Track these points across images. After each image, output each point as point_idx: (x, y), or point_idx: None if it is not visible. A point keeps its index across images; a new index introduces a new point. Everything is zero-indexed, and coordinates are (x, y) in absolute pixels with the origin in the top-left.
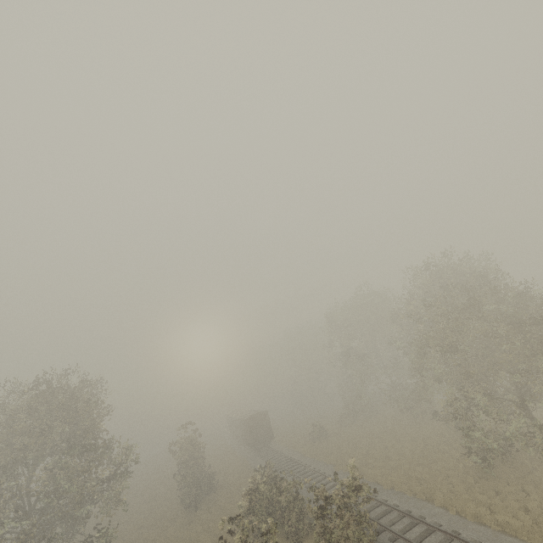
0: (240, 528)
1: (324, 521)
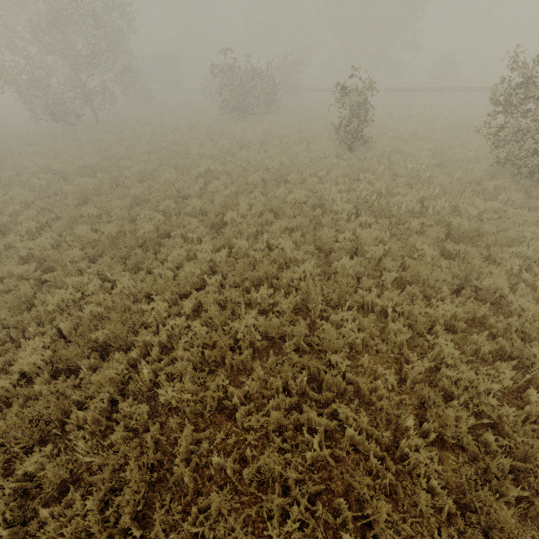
0: (218, 91)
1: (283, 75)
